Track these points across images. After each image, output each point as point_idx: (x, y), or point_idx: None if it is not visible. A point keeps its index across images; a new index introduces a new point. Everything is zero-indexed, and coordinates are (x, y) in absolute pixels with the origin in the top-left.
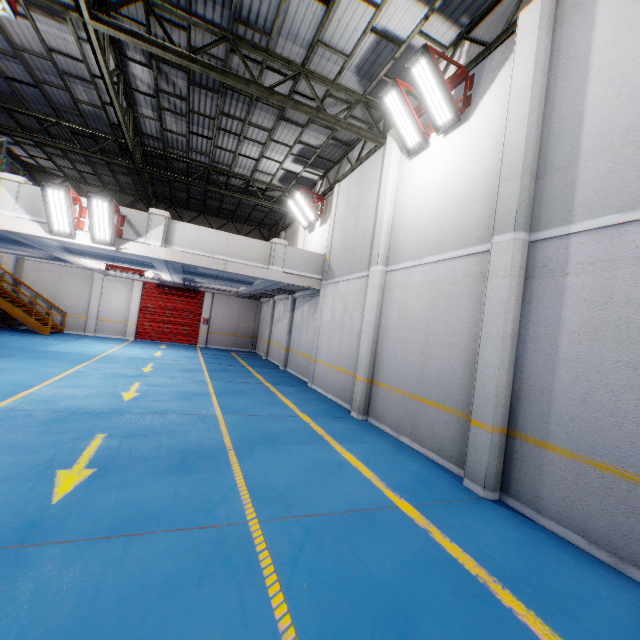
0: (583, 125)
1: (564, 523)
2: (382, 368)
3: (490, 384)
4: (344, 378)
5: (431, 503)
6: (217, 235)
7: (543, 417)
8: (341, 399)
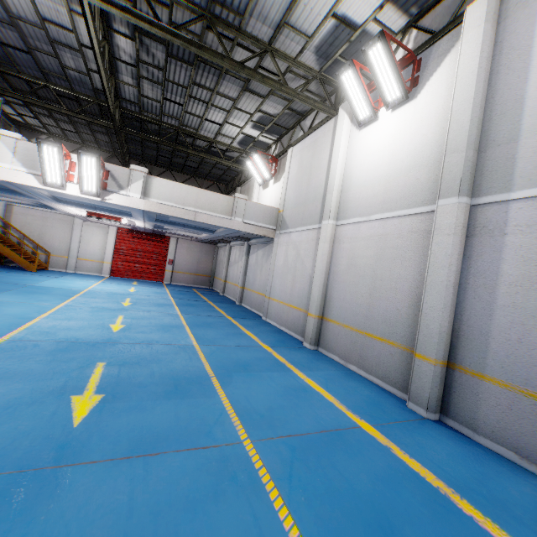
0: (523, 107)
1: (498, 441)
2: (332, 307)
3: (434, 324)
4: (296, 314)
5: (386, 423)
6: (188, 189)
7: (480, 353)
8: (293, 331)
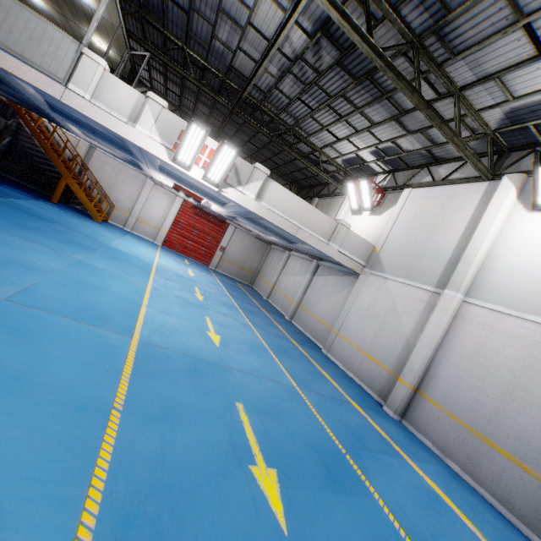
0: None
1: None
2: (435, 385)
3: None
4: (376, 368)
5: None
6: (299, 202)
7: None
8: (367, 385)
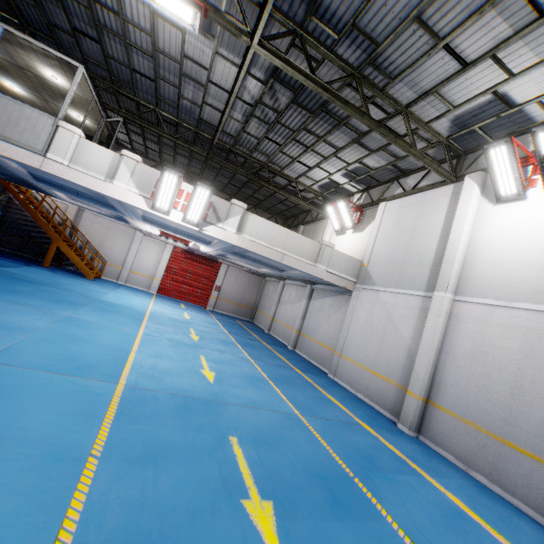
0: None
1: None
2: (444, 392)
3: None
4: (383, 385)
5: None
6: (279, 230)
7: None
8: (377, 404)
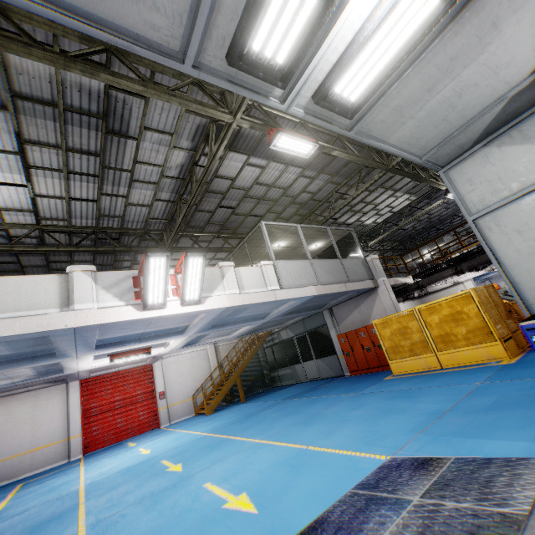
0: None
1: None
2: None
3: None
4: None
5: None
6: None
7: None
8: None
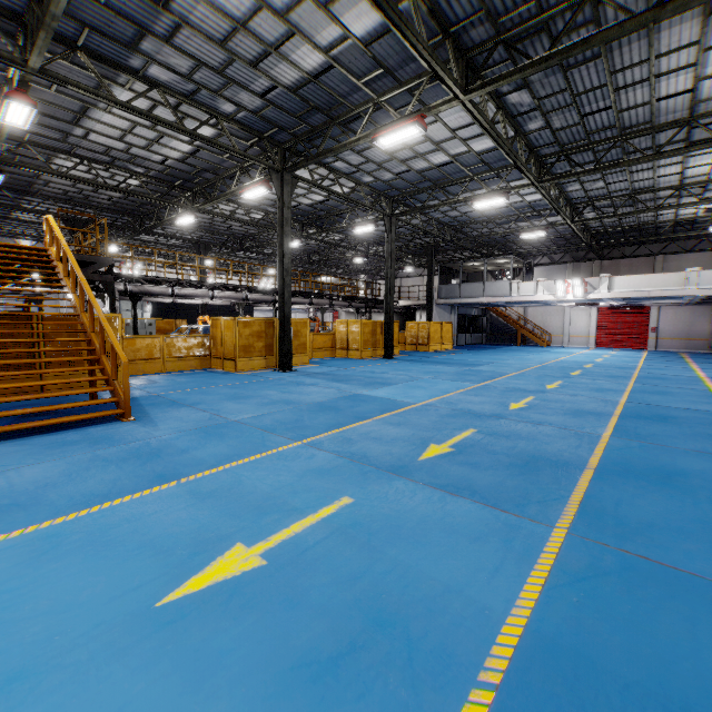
0: None
1: None
2: None
3: None
4: None
5: None
6: (641, 277)
7: None
8: None
